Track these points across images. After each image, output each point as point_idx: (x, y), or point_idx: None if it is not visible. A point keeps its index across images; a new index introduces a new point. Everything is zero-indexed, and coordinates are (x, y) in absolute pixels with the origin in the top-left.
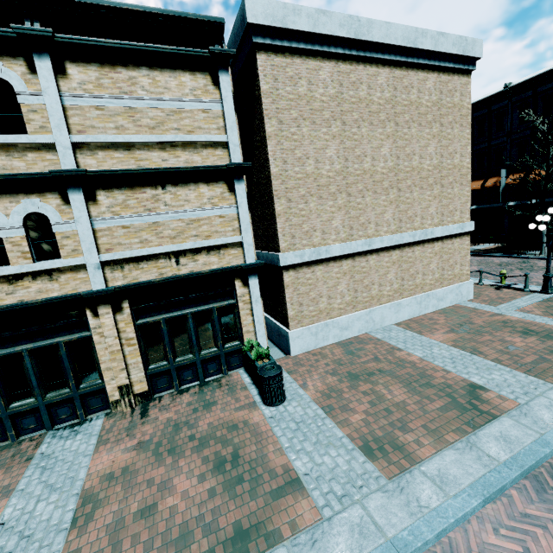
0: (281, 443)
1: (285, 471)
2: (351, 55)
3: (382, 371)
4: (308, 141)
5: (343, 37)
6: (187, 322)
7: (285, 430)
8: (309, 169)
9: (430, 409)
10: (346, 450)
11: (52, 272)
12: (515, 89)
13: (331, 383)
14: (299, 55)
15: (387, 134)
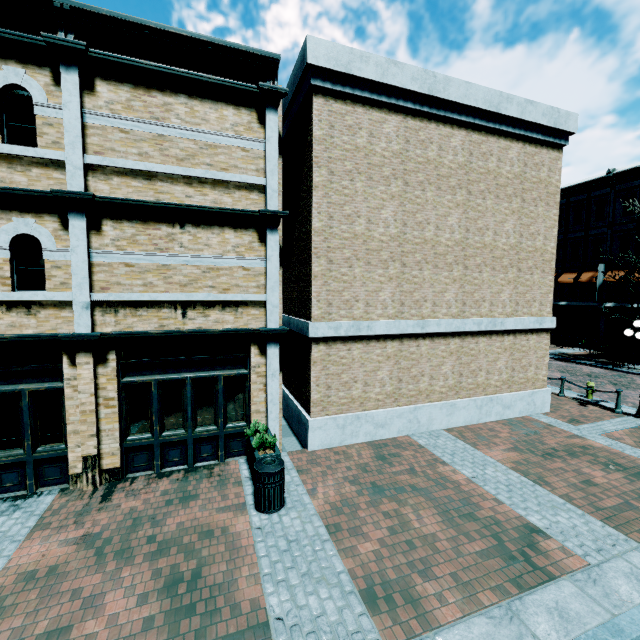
0: (260, 567)
1: (253, 608)
2: (422, 112)
3: (415, 487)
4: (361, 197)
5: (415, 91)
6: (185, 389)
7: (271, 549)
8: (359, 229)
9: (467, 551)
10: (341, 592)
11: (31, 305)
12: (620, 176)
13: (347, 493)
14: (362, 104)
15: (457, 202)
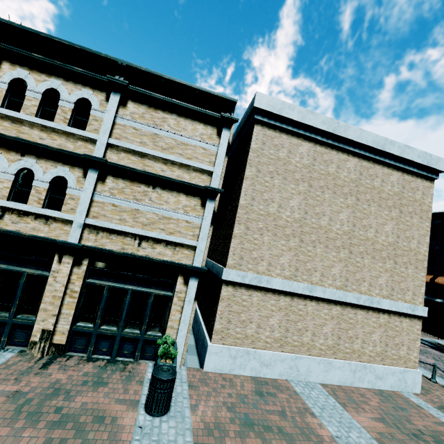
0: None
1: None
2: (327, 143)
3: (282, 430)
4: (276, 189)
5: (323, 130)
6: (126, 297)
7: None
8: (272, 210)
9: None
10: None
11: (49, 218)
12: None
13: (222, 418)
14: (286, 133)
15: (347, 204)
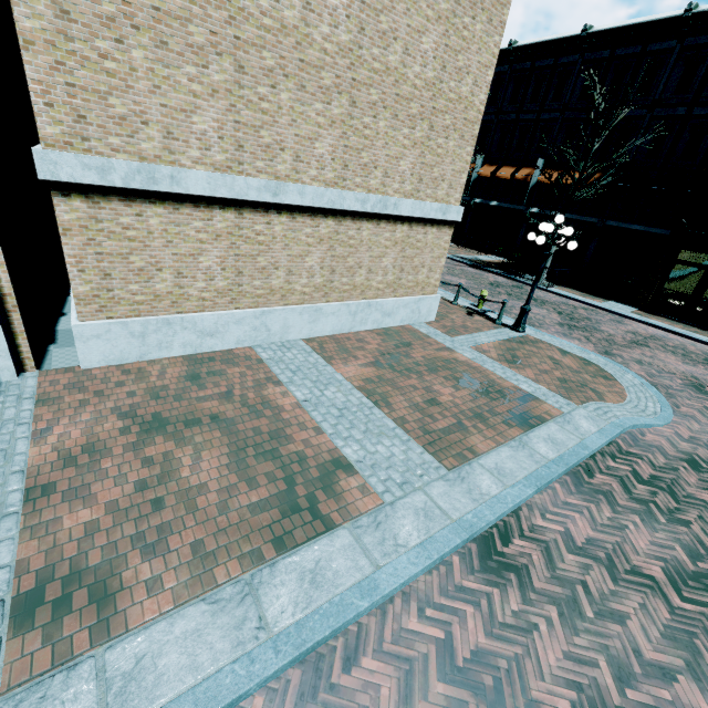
0: None
1: None
2: None
3: (219, 418)
4: None
5: None
6: None
7: None
8: None
9: (239, 503)
10: None
11: None
12: (593, 39)
13: (104, 433)
14: None
15: None
